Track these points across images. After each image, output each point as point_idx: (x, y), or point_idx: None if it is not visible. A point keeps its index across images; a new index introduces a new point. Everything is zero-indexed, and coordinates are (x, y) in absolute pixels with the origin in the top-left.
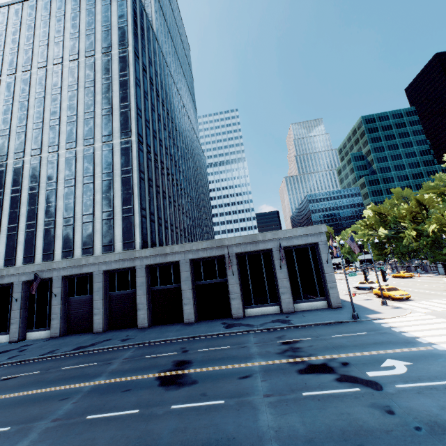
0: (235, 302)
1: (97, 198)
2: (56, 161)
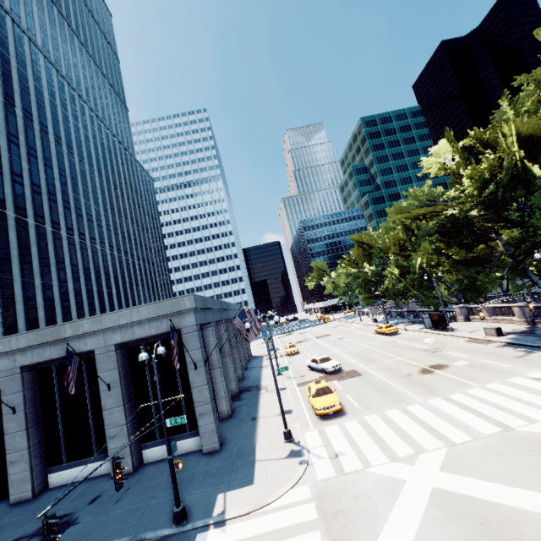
0: (16, 470)
1: None
2: None
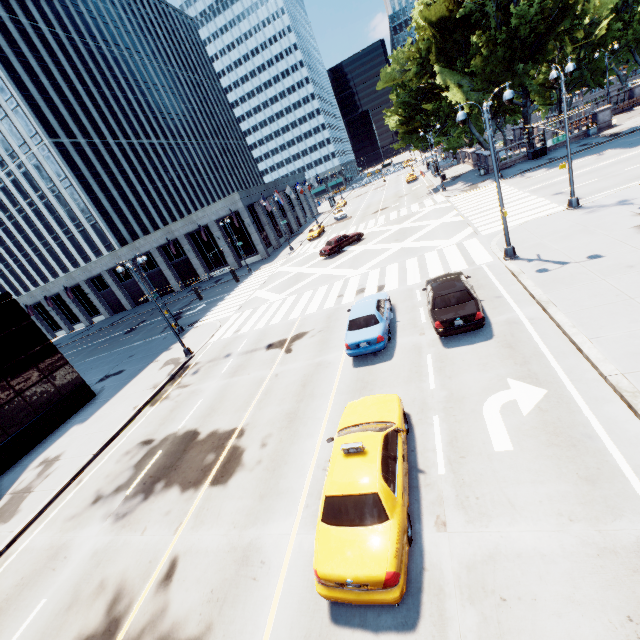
0: (200, 271)
1: (61, 214)
2: (5, 186)
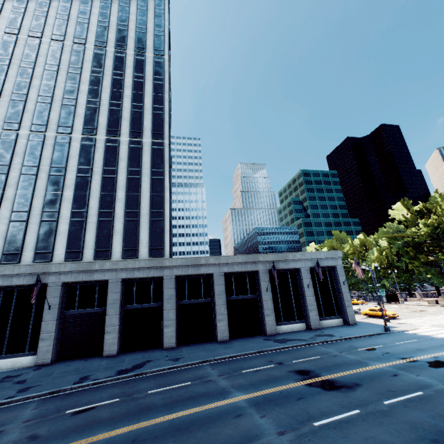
0: (269, 319)
1: (119, 195)
2: (68, 144)
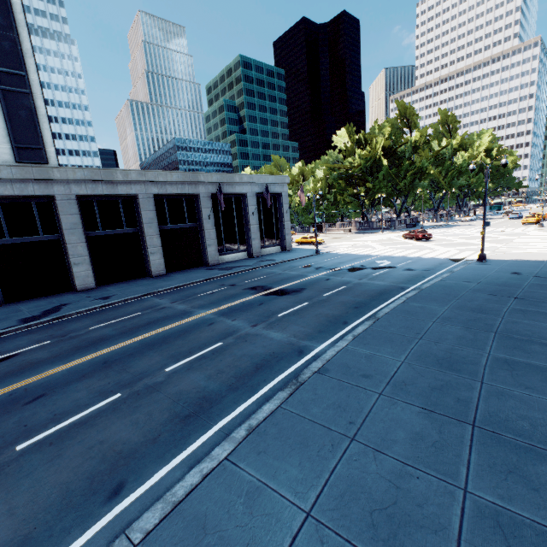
0: (211, 249)
1: None
2: None
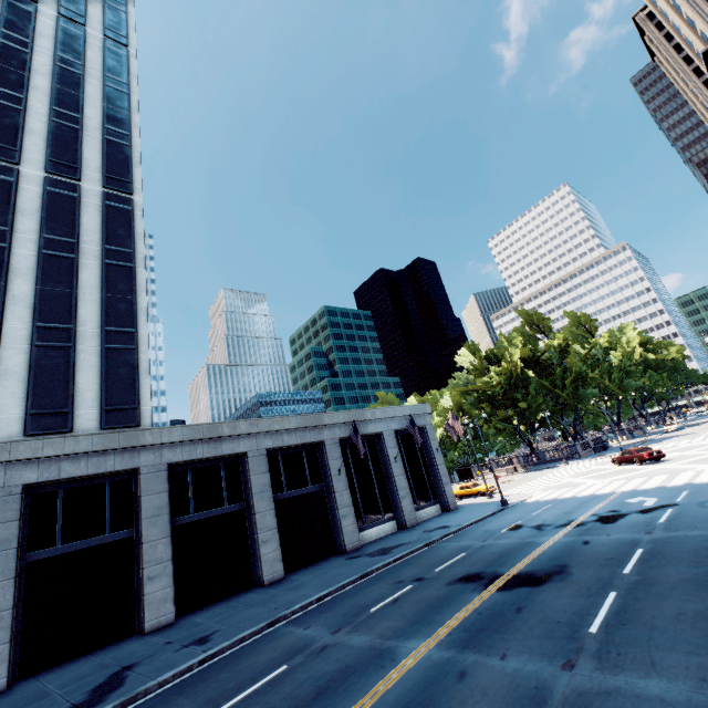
0: (347, 522)
1: (17, 288)
2: None
